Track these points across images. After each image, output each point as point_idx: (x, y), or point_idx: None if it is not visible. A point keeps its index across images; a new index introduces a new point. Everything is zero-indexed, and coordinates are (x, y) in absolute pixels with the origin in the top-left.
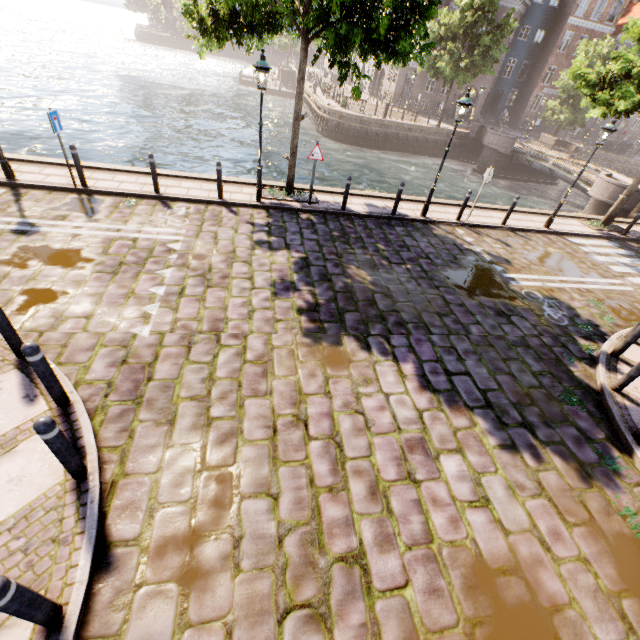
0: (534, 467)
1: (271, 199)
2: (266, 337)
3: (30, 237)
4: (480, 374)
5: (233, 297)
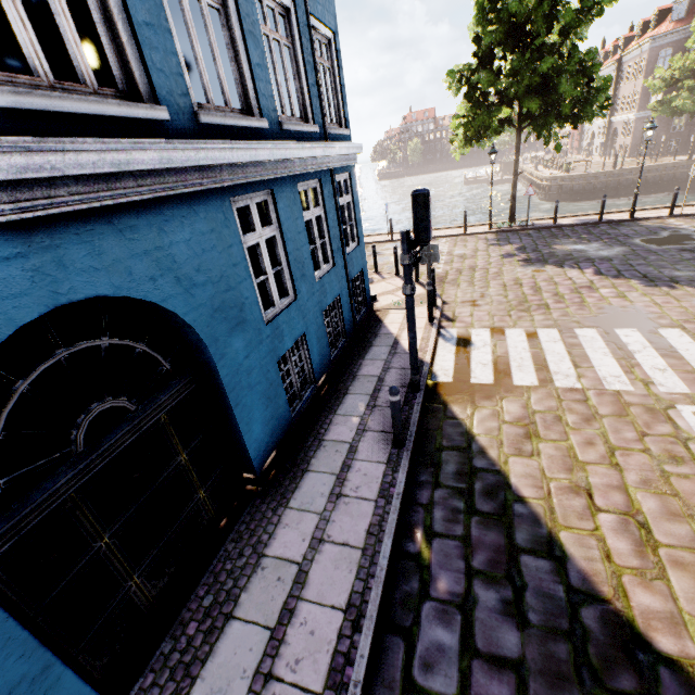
0: (667, 290)
1: (498, 228)
2: (499, 268)
3: (379, 255)
4: (645, 270)
5: (479, 260)
